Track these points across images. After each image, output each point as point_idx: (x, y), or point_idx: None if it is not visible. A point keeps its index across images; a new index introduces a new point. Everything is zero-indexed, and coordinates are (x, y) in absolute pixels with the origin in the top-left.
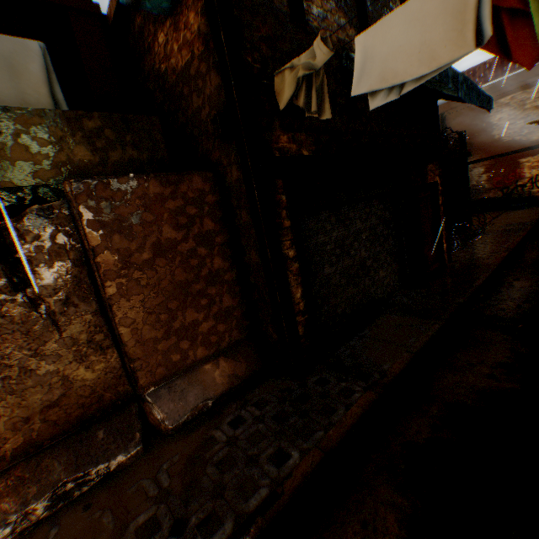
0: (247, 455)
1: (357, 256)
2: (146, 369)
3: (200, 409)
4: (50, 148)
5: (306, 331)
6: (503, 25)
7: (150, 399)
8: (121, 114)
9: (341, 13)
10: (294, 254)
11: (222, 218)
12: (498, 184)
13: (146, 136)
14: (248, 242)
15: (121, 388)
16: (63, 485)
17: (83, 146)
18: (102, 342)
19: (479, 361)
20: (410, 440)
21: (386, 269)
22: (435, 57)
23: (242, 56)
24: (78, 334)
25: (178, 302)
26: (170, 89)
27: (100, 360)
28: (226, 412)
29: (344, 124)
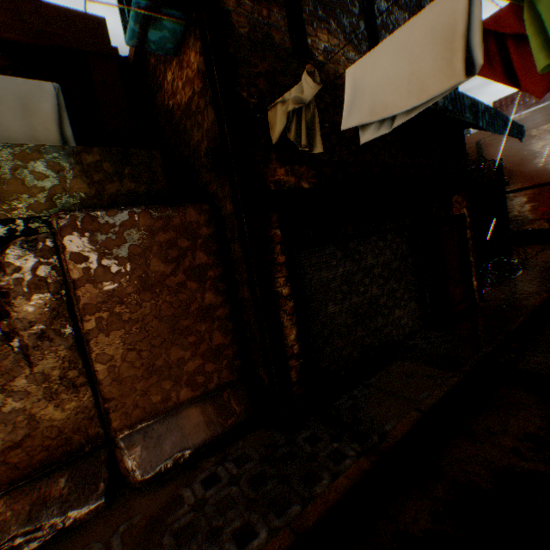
0: (210, 525)
1: (368, 293)
2: (122, 410)
3: (175, 460)
4: (47, 181)
5: (301, 377)
6: (508, 52)
7: (122, 444)
8: (121, 149)
9: (350, 46)
10: (288, 292)
11: (217, 251)
12: (544, 215)
13: (145, 169)
14: (240, 278)
15: (92, 430)
16: (12, 539)
17: (80, 179)
18: (76, 379)
19: (503, 429)
20: (404, 528)
21: (404, 307)
22: (425, 88)
23: (236, 91)
24: (51, 370)
25: (162, 339)
26: (176, 123)
27: (72, 399)
28: (203, 465)
29: (352, 155)
